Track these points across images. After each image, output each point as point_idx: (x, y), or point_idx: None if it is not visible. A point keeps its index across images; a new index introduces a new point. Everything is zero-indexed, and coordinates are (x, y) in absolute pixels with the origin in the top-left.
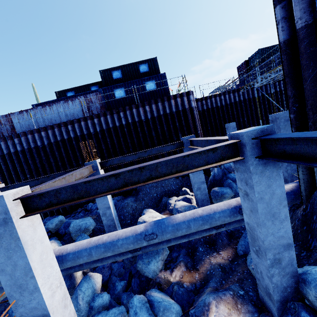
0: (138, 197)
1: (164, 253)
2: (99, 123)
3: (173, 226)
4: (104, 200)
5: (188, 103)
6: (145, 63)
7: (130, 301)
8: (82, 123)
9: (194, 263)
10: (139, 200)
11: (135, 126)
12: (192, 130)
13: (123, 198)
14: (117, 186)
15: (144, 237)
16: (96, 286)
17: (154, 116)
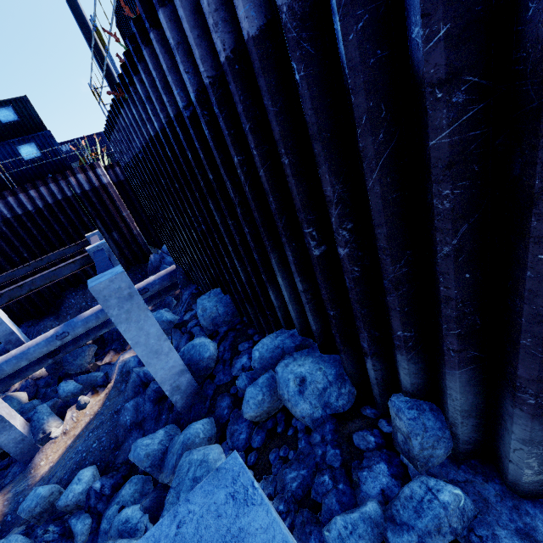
0: (61, 313)
1: (91, 349)
2: None
3: (83, 321)
4: (2, 326)
5: (98, 179)
6: (7, 106)
7: (58, 387)
8: None
9: (124, 347)
10: (62, 317)
11: (21, 220)
12: (114, 213)
13: (37, 322)
14: (4, 302)
15: (56, 338)
16: (22, 399)
17: (49, 203)
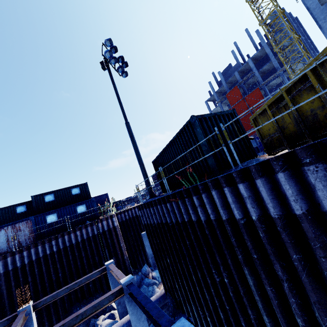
0: None
1: None
2: (28, 255)
3: None
4: None
5: (112, 223)
6: (77, 187)
7: None
8: (9, 258)
9: None
10: None
11: (66, 250)
12: (116, 244)
13: None
14: None
15: None
16: None
17: (84, 239)
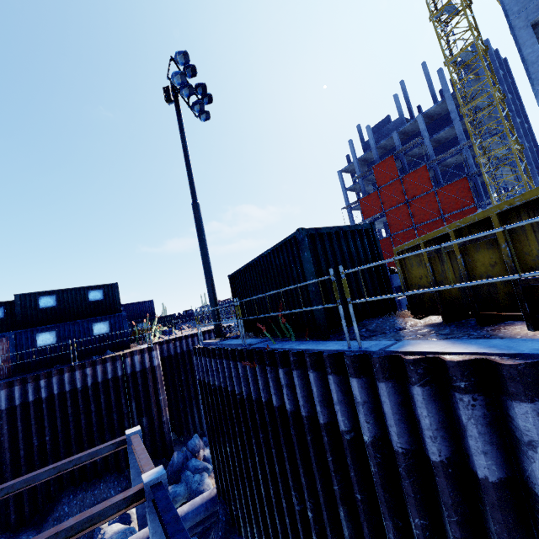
0: (45, 529)
1: None
2: None
3: None
4: None
5: (150, 360)
6: (100, 289)
7: None
8: None
9: None
10: None
11: (63, 397)
12: (152, 395)
13: (9, 538)
14: None
15: None
16: None
17: (98, 381)
